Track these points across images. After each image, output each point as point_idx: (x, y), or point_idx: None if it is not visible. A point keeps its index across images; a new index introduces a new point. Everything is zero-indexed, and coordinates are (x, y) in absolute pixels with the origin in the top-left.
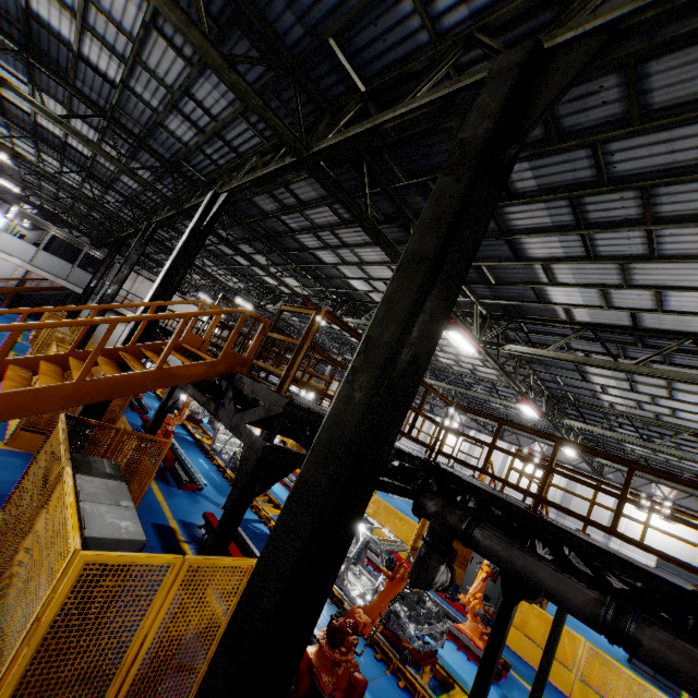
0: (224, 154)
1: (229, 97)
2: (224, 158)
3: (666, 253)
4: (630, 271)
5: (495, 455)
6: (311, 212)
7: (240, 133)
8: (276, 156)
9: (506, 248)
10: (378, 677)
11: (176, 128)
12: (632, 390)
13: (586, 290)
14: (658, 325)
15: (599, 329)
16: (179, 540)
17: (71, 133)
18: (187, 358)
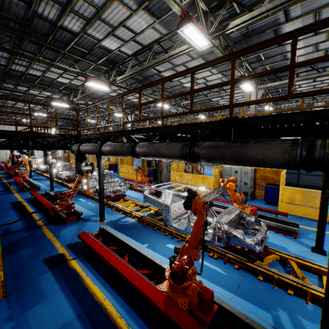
0: None
1: None
2: None
3: (100, 6)
4: (106, 21)
5: None
6: None
7: None
8: None
9: (66, 32)
10: (98, 208)
11: None
12: (184, 77)
13: (111, 38)
14: (147, 42)
15: (136, 54)
16: (22, 203)
17: None
18: None
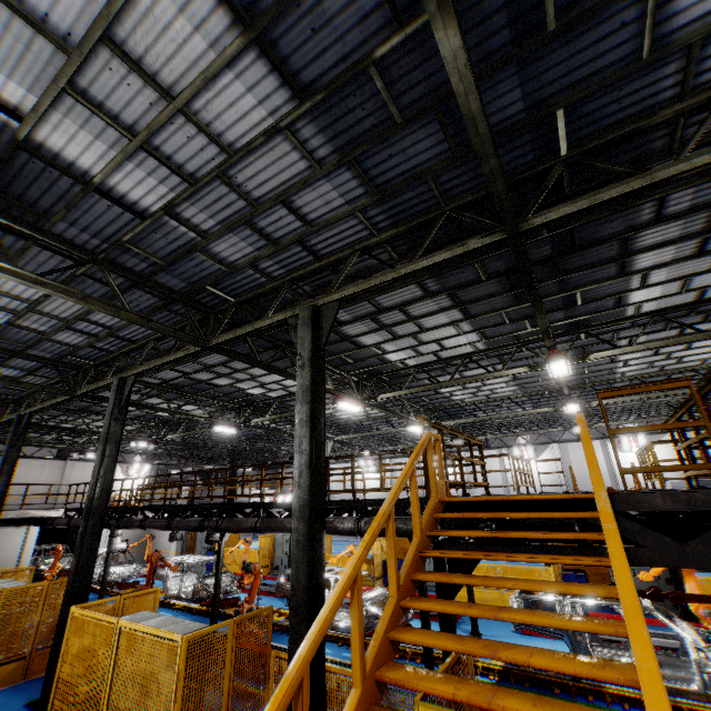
0: (290, 262)
1: (352, 194)
2: (286, 267)
3: None
4: None
5: (492, 465)
6: (384, 296)
7: (338, 232)
8: (424, 243)
9: (613, 269)
10: None
11: (225, 248)
12: (654, 355)
13: (669, 284)
14: None
15: (665, 313)
16: None
17: (61, 294)
18: (495, 512)
